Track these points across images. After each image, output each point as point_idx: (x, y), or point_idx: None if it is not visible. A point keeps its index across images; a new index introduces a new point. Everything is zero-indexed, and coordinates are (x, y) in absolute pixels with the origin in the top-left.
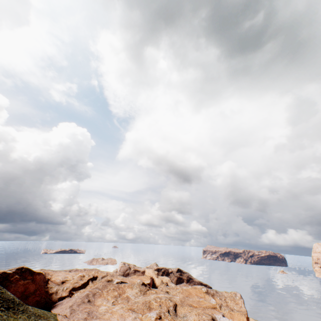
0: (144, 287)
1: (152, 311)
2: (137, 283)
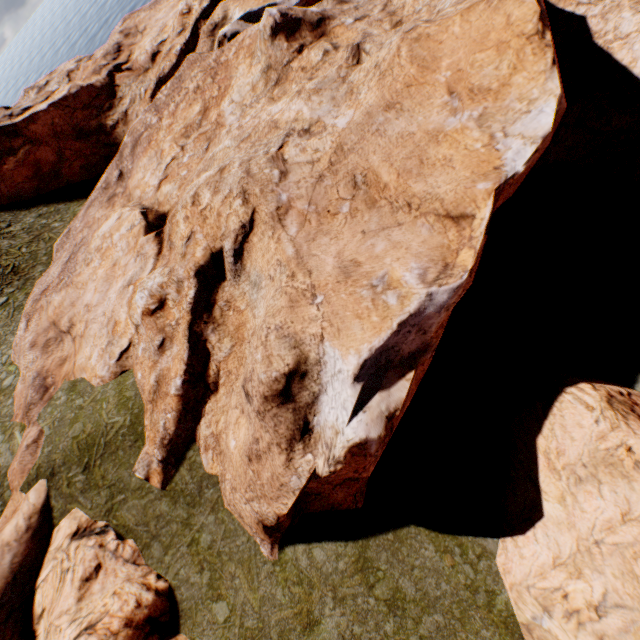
0: (284, 45)
1: (172, 259)
2: (259, 34)
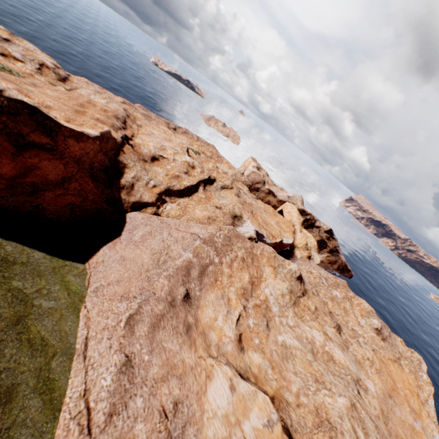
0: (299, 285)
1: None
2: (290, 270)
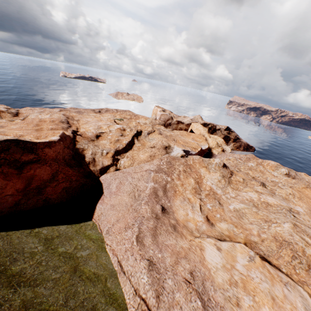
0: (226, 170)
1: None
2: (216, 163)
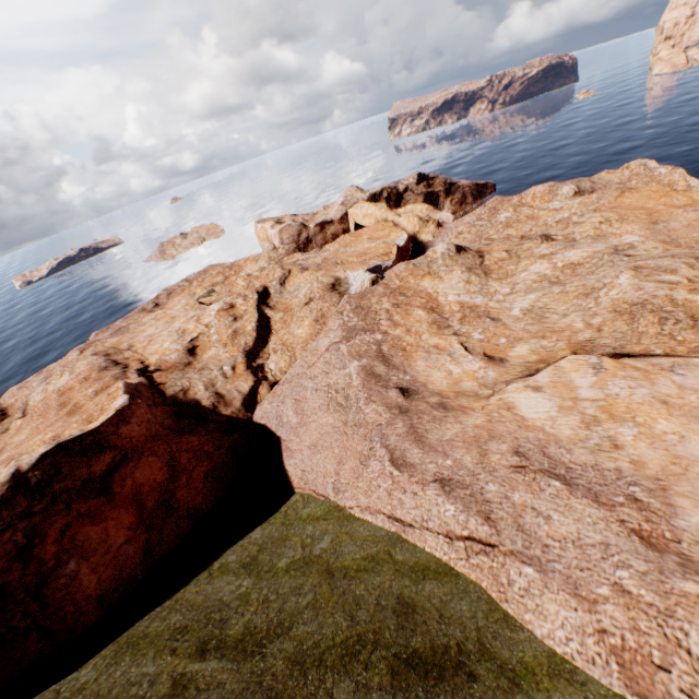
0: (468, 256)
1: None
2: (442, 255)
